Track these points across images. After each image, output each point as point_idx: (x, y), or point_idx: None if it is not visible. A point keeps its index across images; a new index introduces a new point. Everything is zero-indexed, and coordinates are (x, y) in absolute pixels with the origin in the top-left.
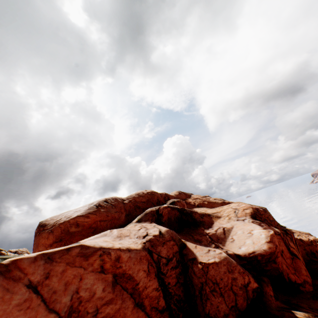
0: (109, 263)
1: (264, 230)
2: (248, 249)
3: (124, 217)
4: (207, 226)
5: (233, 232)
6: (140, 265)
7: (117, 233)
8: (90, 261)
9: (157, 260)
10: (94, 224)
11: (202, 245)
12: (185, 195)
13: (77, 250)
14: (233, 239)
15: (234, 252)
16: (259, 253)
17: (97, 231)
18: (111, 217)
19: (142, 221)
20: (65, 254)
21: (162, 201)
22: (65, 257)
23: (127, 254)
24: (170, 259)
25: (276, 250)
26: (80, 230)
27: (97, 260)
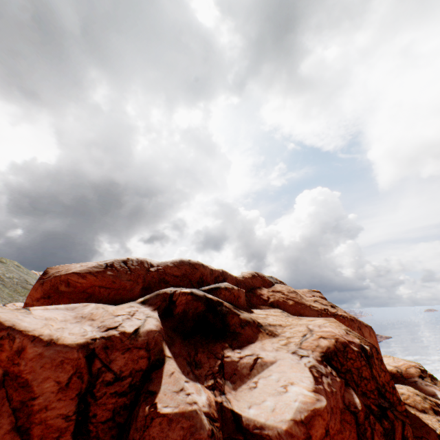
0: (7, 352)
1: (310, 394)
2: (257, 416)
3: (140, 290)
4: (238, 345)
5: (267, 371)
6: (54, 371)
7: (88, 310)
8: None
9: (97, 372)
10: (90, 289)
11: (190, 375)
12: (261, 280)
13: None
14: (256, 384)
15: (234, 409)
16: (268, 434)
17: (93, 299)
18: (118, 285)
19: (146, 304)
20: None
21: (208, 281)
22: None
23: (38, 349)
24: (120, 378)
25: None
26: (71, 292)
27: None
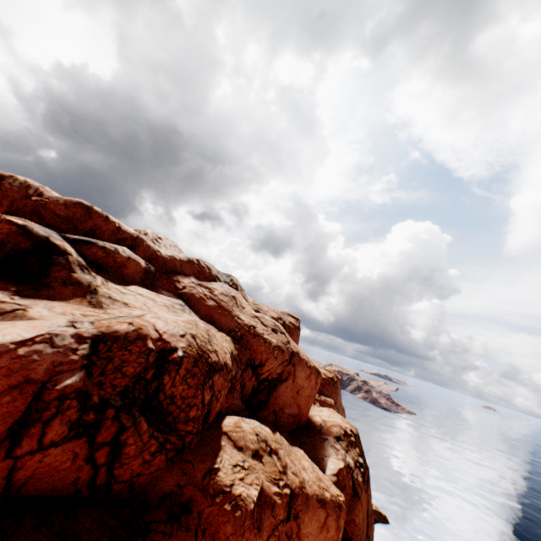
0: None
1: None
2: None
3: (3, 214)
4: (31, 295)
5: (10, 322)
6: None
7: None
8: None
9: None
10: None
11: None
12: (198, 270)
13: None
14: None
15: None
16: None
17: None
18: None
19: None
20: None
21: (104, 239)
22: None
23: None
24: None
25: None
26: None
27: None
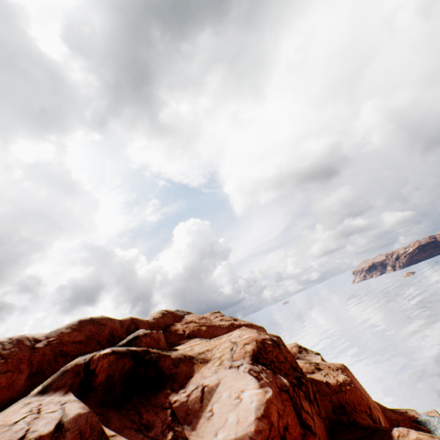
0: None
1: (260, 391)
2: (227, 436)
3: (26, 380)
4: (180, 385)
5: (216, 394)
6: None
7: None
8: None
9: None
10: None
11: None
12: (173, 316)
13: None
14: (212, 411)
15: None
16: None
17: None
18: None
19: (49, 391)
20: None
21: (120, 335)
22: None
23: None
24: None
25: (271, 435)
26: None
27: None
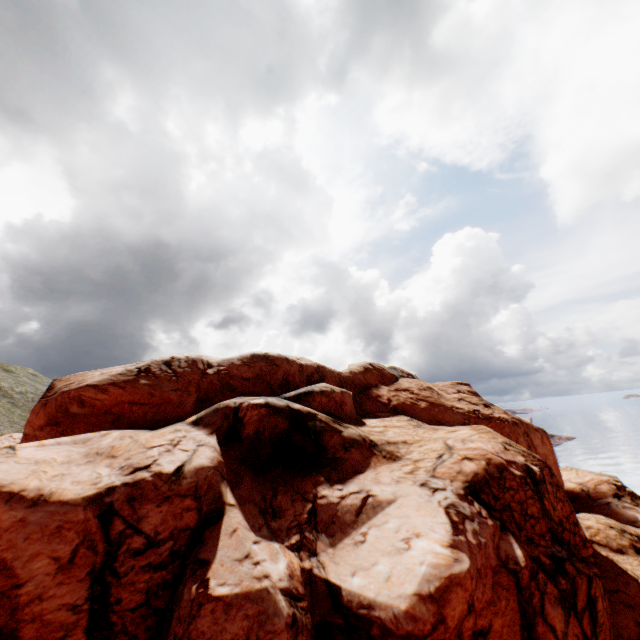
0: None
1: (445, 552)
2: (364, 589)
3: (194, 403)
4: (340, 477)
5: (382, 516)
6: (48, 543)
7: (107, 443)
8: None
9: (118, 538)
10: (116, 408)
11: (263, 530)
12: (379, 375)
13: None
14: (365, 537)
15: (329, 579)
16: (380, 617)
17: (123, 422)
18: (159, 399)
19: (200, 425)
20: None
21: (297, 383)
22: None
23: (17, 513)
24: (156, 543)
25: (433, 635)
26: (87, 414)
27: None
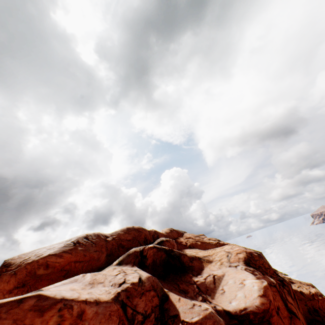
0: (68, 320)
1: (257, 281)
2: (239, 304)
3: (105, 257)
4: (197, 273)
5: (224, 281)
6: (108, 324)
7: (90, 278)
8: (45, 317)
9: (131, 317)
10: (67, 266)
11: (187, 297)
12: (176, 233)
13: (32, 301)
14: (223, 290)
15: (223, 307)
16: (251, 310)
17: (70, 275)
18: (88, 257)
19: (123, 264)
20: (15, 307)
21: (150, 239)
22: (14, 311)
23: (93, 308)
24: (147, 316)
25: (270, 307)
26: (49, 273)
27: (54, 316)
